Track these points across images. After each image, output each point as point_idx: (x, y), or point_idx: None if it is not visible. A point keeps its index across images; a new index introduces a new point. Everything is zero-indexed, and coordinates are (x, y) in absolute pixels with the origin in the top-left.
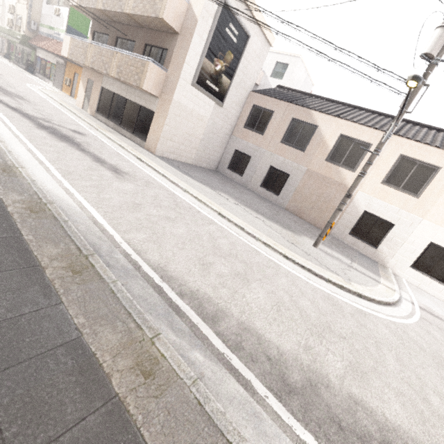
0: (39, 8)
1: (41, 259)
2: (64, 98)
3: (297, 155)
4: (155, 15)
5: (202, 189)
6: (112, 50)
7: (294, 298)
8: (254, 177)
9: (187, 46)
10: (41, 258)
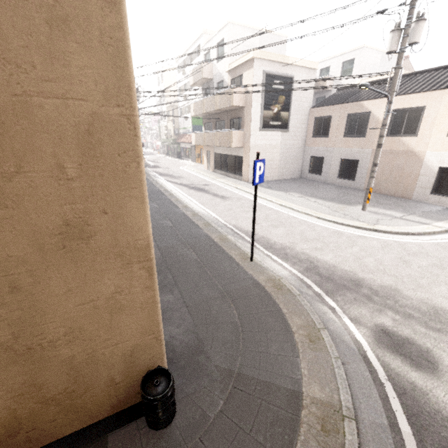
0: (177, 120)
1: (198, 224)
2: (198, 167)
3: (360, 141)
4: (229, 105)
5: (275, 194)
6: (214, 132)
7: (304, 232)
8: (331, 172)
9: (250, 112)
10: (198, 224)
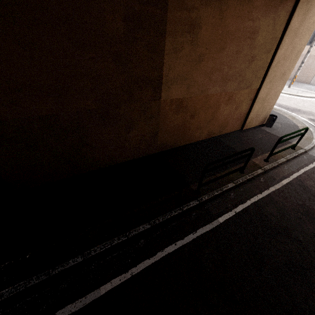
0: None
1: None
2: None
3: None
4: None
5: None
6: None
7: None
8: None
9: None
10: None
